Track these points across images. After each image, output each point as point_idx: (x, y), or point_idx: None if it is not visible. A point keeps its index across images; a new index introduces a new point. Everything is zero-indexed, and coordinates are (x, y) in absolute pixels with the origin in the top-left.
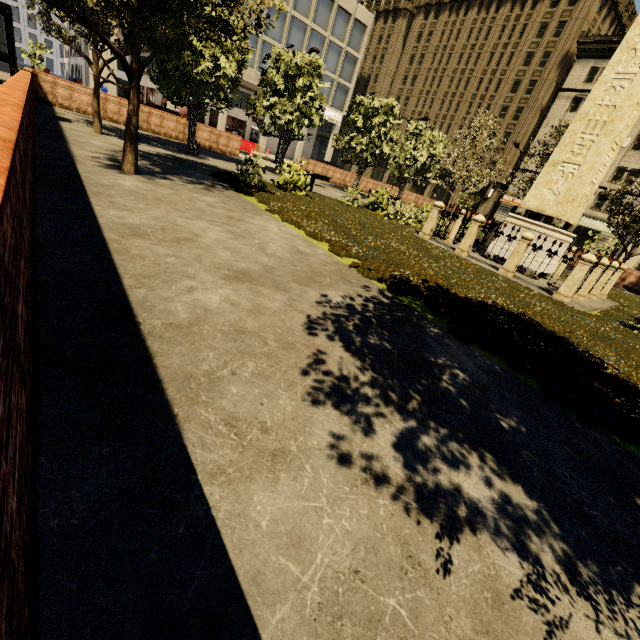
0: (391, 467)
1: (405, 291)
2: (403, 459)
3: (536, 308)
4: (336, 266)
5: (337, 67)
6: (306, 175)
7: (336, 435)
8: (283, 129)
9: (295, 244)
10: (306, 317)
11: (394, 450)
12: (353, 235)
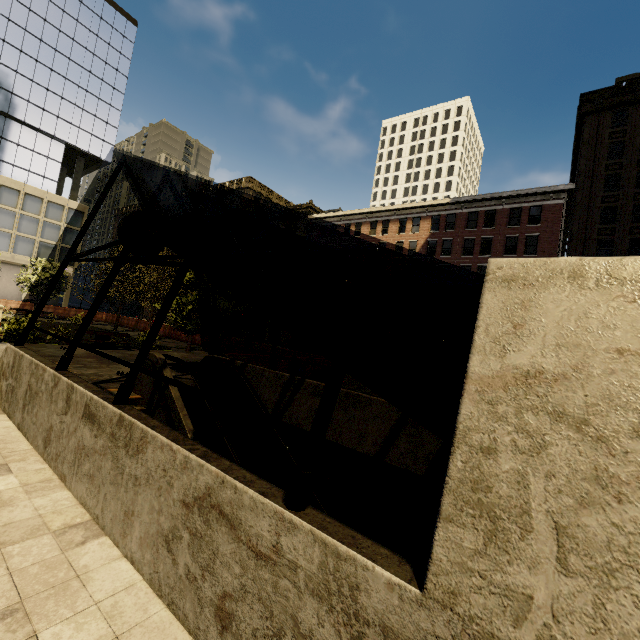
0: None
1: None
2: None
3: None
4: None
5: (59, 237)
6: None
7: None
8: None
9: None
10: None
11: None
12: None
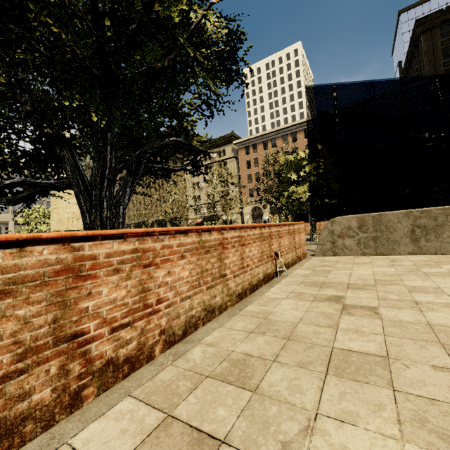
0: None
1: None
2: None
3: None
4: None
5: None
6: None
7: None
8: None
9: None
10: None
11: None
12: None
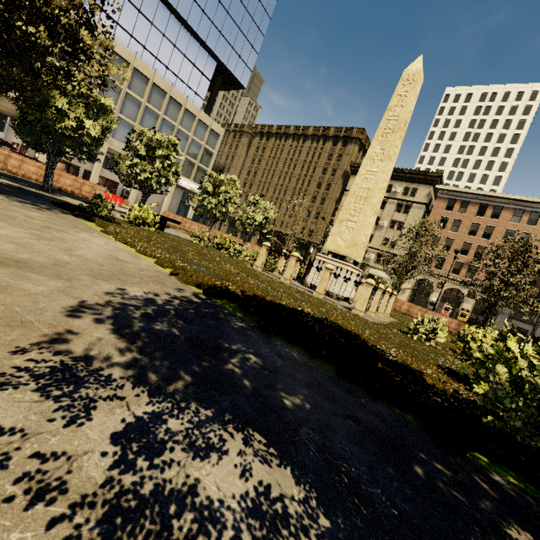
0: (85, 468)
1: (220, 294)
2: (118, 453)
3: (338, 316)
4: (155, 273)
5: (198, 156)
6: (156, 215)
7: (4, 428)
8: (143, 184)
9: (117, 254)
10: (78, 302)
11: (109, 442)
12: (188, 258)
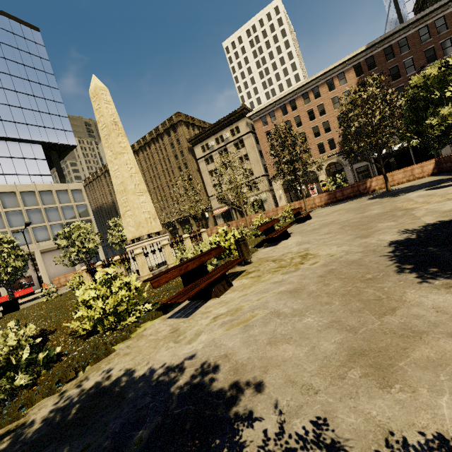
0: None
1: None
2: None
3: None
4: None
5: (75, 214)
6: None
7: None
8: None
9: None
10: None
11: None
12: None
